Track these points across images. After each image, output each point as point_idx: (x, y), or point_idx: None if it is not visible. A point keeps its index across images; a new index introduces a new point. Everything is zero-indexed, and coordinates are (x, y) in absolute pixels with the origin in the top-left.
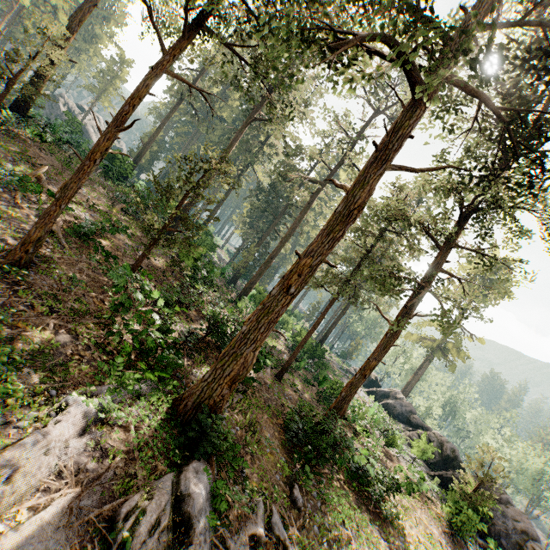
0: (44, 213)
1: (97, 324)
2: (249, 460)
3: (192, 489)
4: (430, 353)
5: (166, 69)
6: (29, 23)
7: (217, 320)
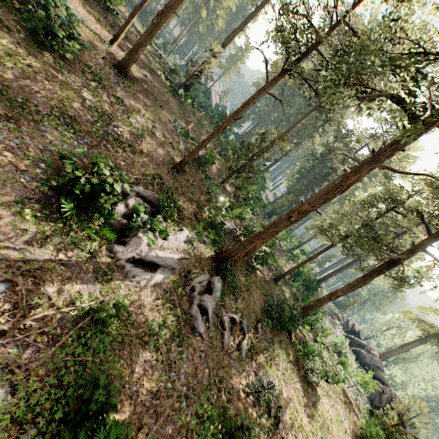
0: (192, 151)
1: (196, 206)
2: (241, 298)
3: (216, 282)
4: (423, 336)
5: (265, 90)
6: (201, 26)
7: (249, 228)
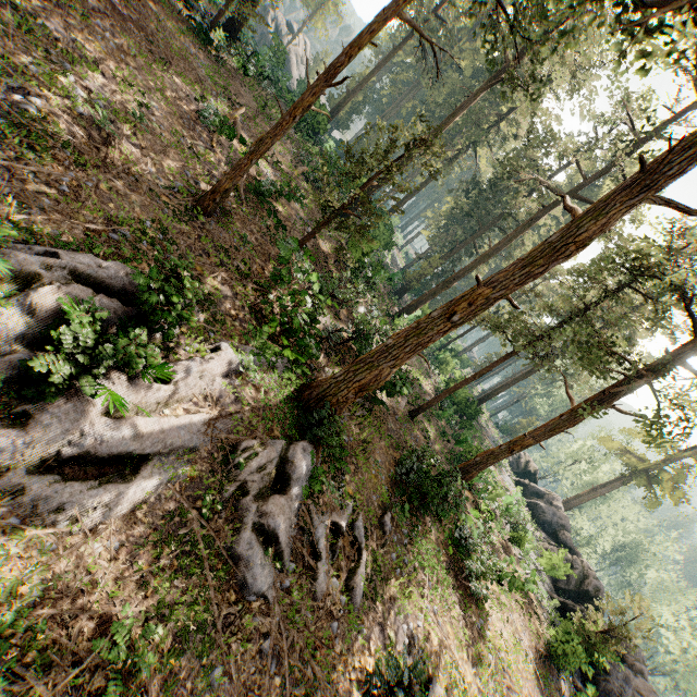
0: (236, 165)
1: (254, 290)
2: (352, 470)
3: (297, 459)
4: (628, 474)
5: (400, 11)
6: None
7: (366, 327)
